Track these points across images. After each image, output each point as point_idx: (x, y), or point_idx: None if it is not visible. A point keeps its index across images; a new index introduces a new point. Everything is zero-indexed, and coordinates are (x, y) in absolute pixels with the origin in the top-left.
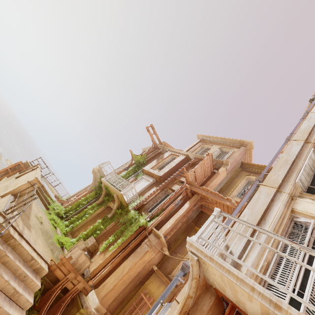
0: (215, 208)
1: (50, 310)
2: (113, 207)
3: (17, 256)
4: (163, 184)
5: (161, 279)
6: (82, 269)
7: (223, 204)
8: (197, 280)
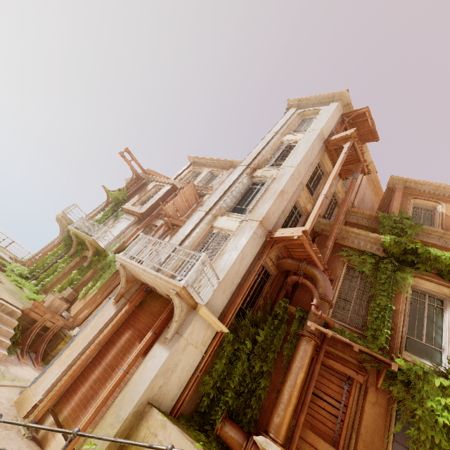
0: (140, 233)
1: (35, 345)
2: (89, 255)
3: None
4: (145, 221)
5: None
6: (60, 311)
7: None
8: (125, 277)
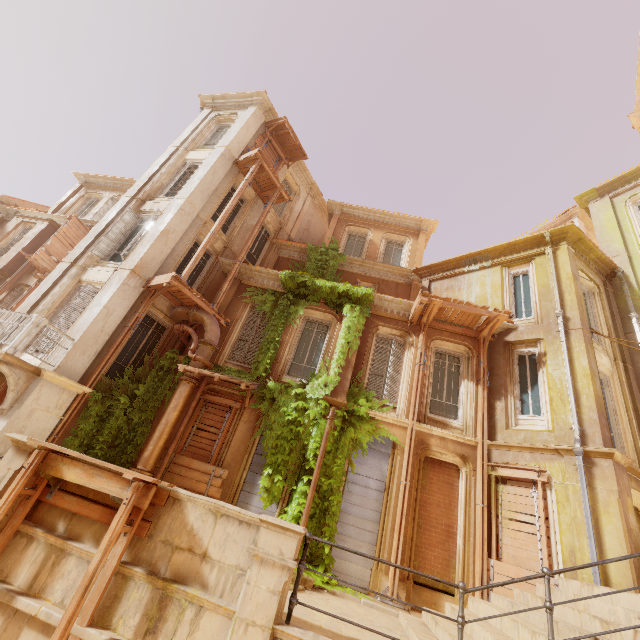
0: None
1: None
2: None
3: None
4: (9, 281)
5: None
6: None
7: None
8: None
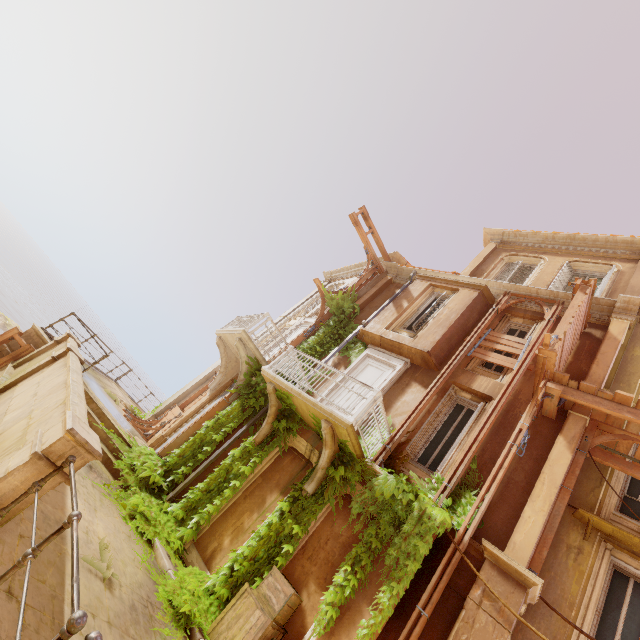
0: None
1: None
2: (320, 460)
3: None
4: (444, 376)
5: None
6: None
7: None
8: None
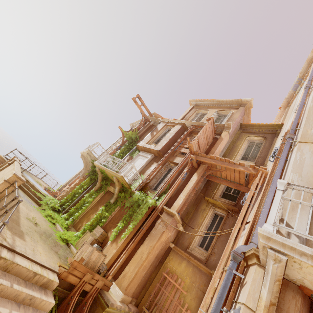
0: (279, 181)
1: None
2: (115, 191)
3: (13, 277)
4: (164, 158)
5: (180, 255)
6: (97, 266)
7: (234, 171)
8: (280, 282)
